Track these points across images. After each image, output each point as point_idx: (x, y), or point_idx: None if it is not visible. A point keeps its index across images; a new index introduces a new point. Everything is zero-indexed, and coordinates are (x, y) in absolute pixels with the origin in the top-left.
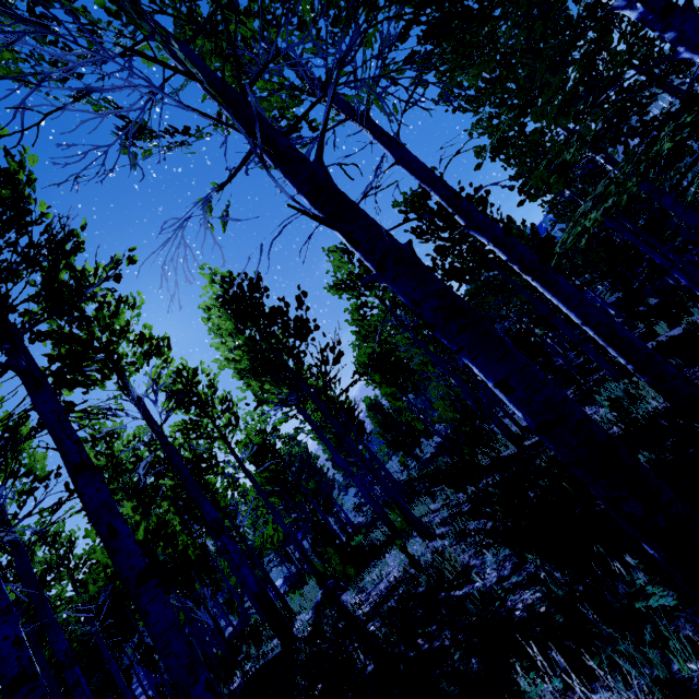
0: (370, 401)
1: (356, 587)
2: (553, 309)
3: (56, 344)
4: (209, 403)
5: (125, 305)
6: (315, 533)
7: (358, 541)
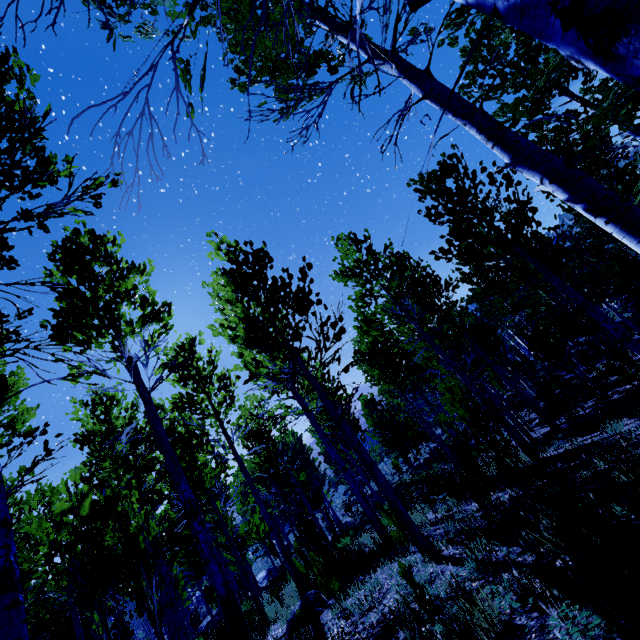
0: (366, 399)
1: (340, 606)
2: (572, 312)
3: (59, 298)
4: (206, 379)
5: (134, 269)
6: (300, 529)
7: (345, 543)
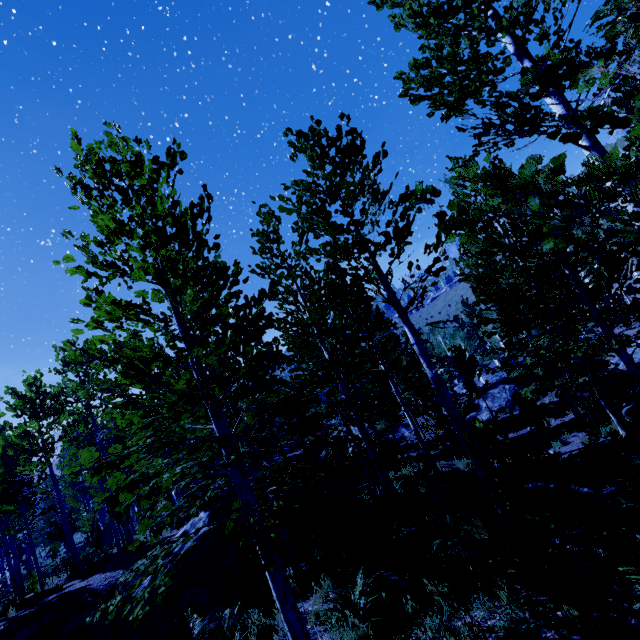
0: None
1: None
2: None
3: None
4: None
5: None
6: None
7: None
